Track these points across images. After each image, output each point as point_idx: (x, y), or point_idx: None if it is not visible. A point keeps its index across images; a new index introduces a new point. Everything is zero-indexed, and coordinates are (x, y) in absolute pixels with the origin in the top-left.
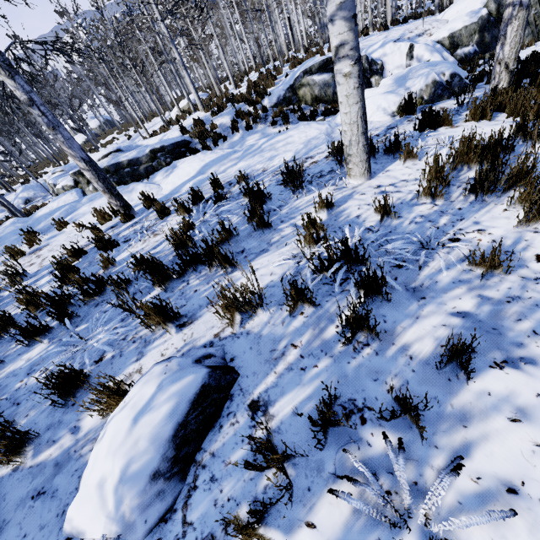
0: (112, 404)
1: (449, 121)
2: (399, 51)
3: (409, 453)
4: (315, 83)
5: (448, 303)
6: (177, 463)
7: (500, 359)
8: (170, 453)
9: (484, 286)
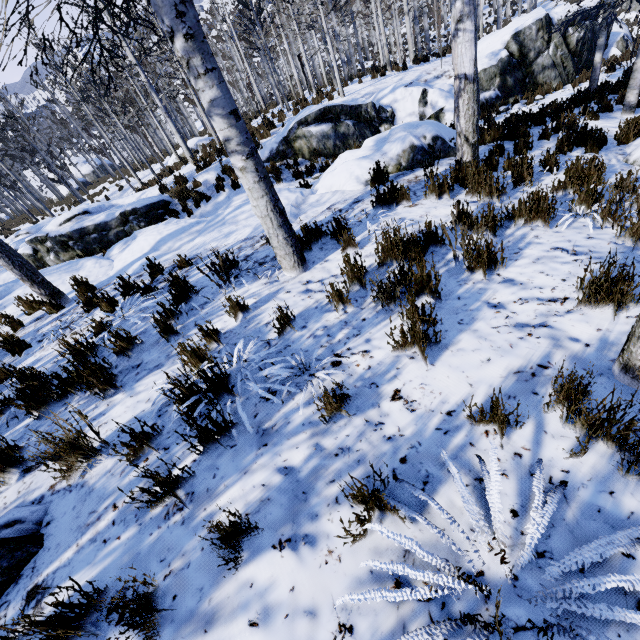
0: None
1: (407, 198)
2: (411, 96)
3: None
4: (312, 135)
5: (283, 453)
6: None
7: (287, 535)
8: None
9: (328, 431)
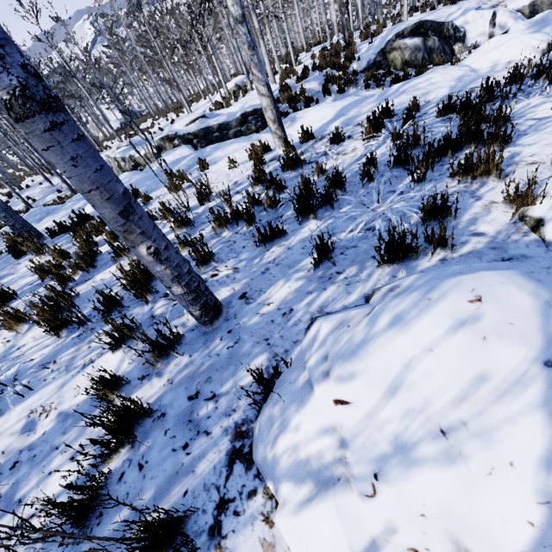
0: (531, 201)
1: None
2: (482, 18)
3: None
4: (407, 47)
5: None
6: None
7: None
8: None
9: None
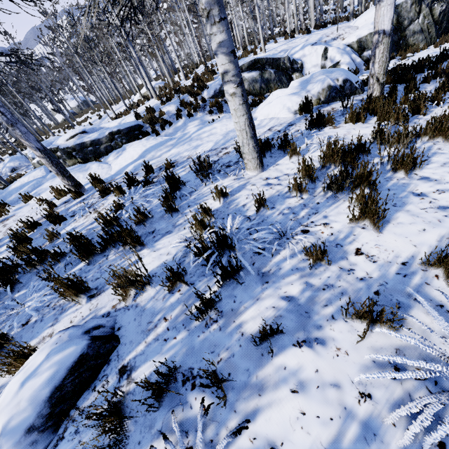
0: (18, 366)
1: (332, 122)
2: (316, 52)
3: (215, 416)
4: (245, 80)
5: (282, 288)
6: (52, 418)
7: (302, 338)
8: (45, 411)
9: (312, 274)
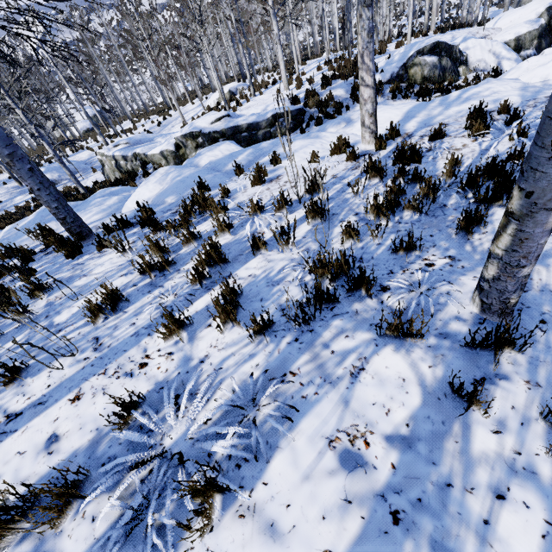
0: None
1: None
2: (480, 46)
3: None
4: (426, 64)
5: None
6: None
7: None
8: None
9: None
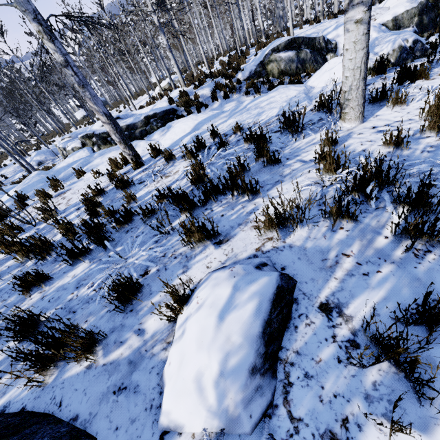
0: (180, 307)
1: (425, 74)
2: None
3: None
4: (282, 59)
5: None
6: (267, 360)
7: None
8: (261, 349)
9: None
